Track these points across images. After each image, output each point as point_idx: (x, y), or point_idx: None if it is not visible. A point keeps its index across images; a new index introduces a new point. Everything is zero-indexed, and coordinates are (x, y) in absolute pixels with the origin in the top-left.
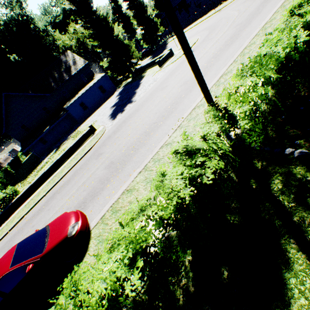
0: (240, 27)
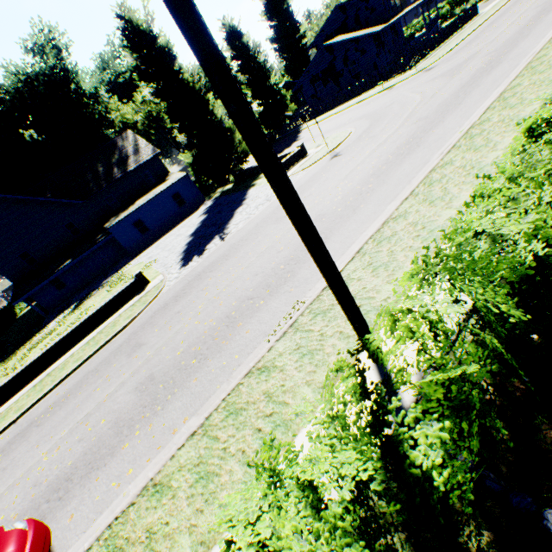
0: (424, 125)
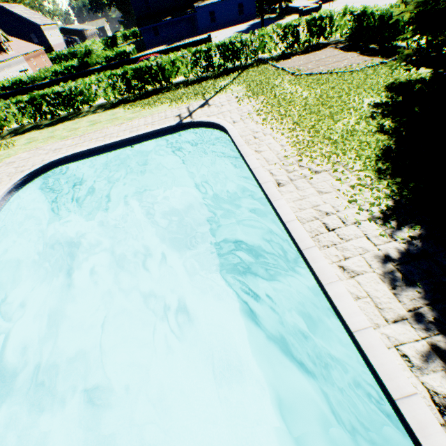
0: None
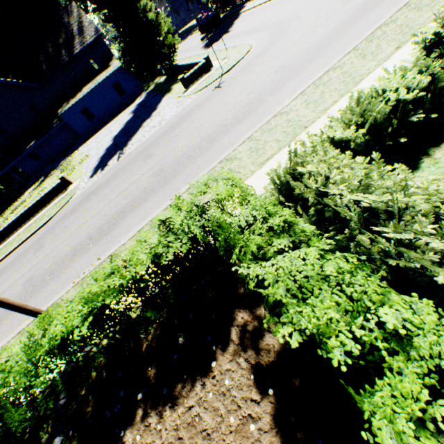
0: (274, 82)
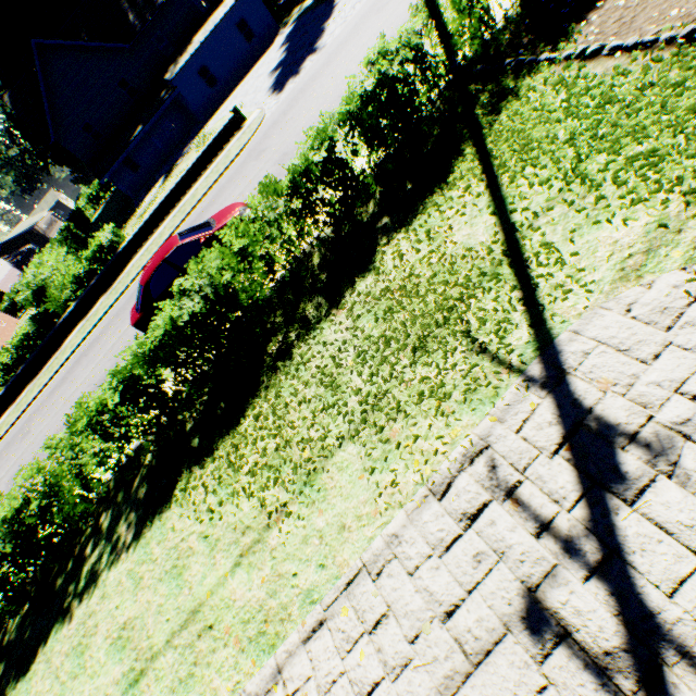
0: None
